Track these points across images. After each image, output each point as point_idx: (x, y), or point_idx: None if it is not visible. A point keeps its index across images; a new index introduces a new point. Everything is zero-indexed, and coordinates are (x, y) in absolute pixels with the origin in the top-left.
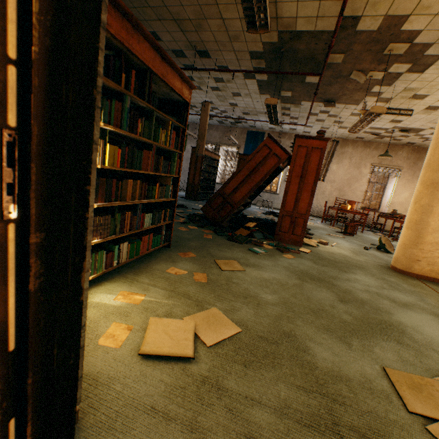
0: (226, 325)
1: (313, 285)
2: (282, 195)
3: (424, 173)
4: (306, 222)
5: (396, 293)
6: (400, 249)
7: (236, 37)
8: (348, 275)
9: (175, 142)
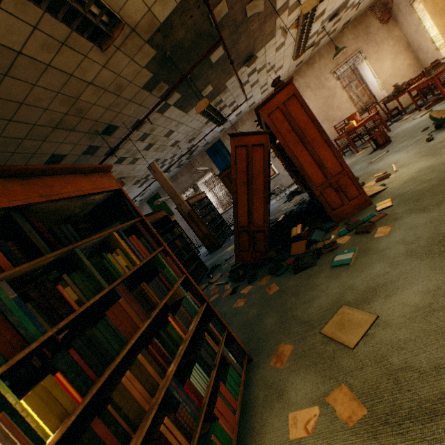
0: None
1: None
2: (283, 171)
3: (432, 3)
4: (352, 176)
5: None
6: None
7: (119, 86)
8: None
9: (144, 245)
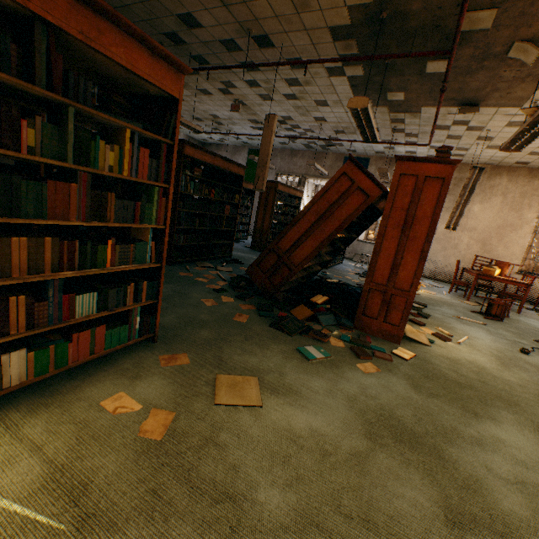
0: None
1: (395, 457)
2: None
3: None
4: (409, 304)
5: None
6: None
7: (305, 3)
8: (480, 426)
9: (150, 167)
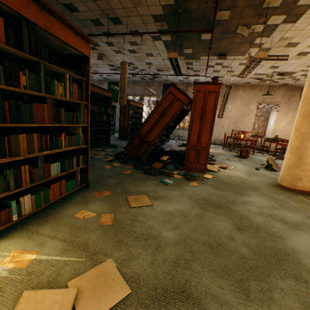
0: (114, 286)
1: (213, 213)
2: None
3: (302, 106)
4: (208, 153)
5: (285, 212)
6: (285, 170)
7: (139, 2)
8: (243, 198)
9: (78, 94)
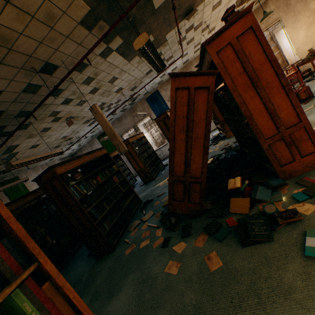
0: None
1: None
2: None
3: None
4: (309, 129)
5: None
6: None
7: (50, 15)
8: None
9: None
